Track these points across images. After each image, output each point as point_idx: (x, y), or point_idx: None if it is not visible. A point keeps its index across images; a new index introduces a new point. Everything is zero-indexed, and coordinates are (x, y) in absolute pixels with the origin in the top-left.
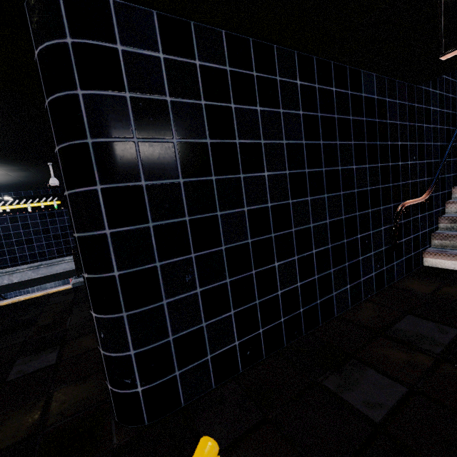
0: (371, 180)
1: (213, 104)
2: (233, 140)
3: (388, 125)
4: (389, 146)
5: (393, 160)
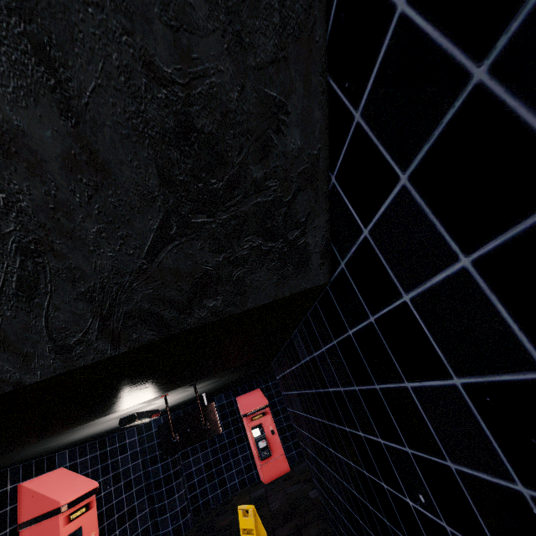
0: (353, 482)
1: (287, 393)
2: (294, 410)
3: (332, 395)
4: (349, 434)
5: (366, 467)
